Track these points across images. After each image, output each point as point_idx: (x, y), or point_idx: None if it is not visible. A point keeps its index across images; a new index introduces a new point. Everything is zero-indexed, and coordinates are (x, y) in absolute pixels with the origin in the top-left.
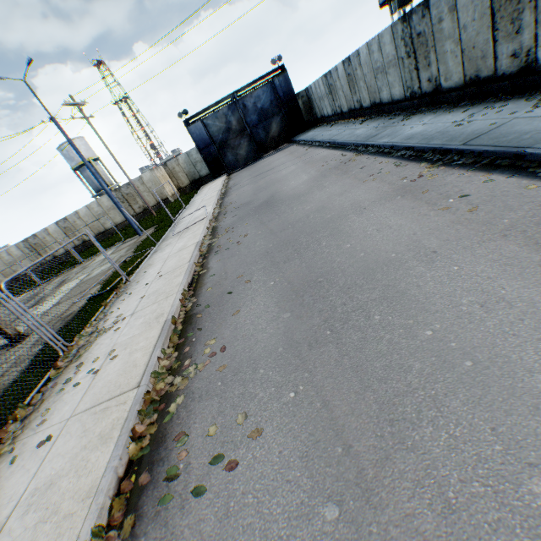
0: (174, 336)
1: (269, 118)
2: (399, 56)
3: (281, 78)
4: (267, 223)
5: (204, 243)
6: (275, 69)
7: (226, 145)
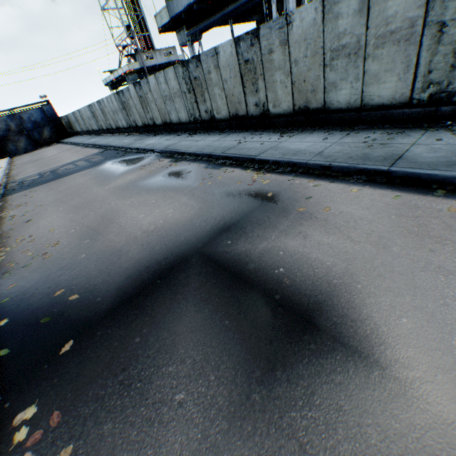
0: (5, 178)
1: (42, 127)
2: (92, 116)
3: (48, 106)
4: (37, 163)
5: (7, 171)
6: (43, 101)
7: (8, 139)
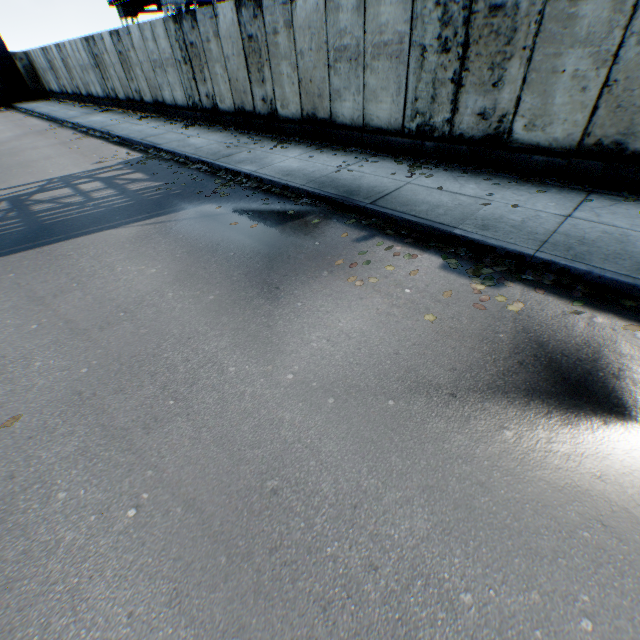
0: None
1: None
2: (92, 64)
3: None
4: None
5: None
6: None
7: None
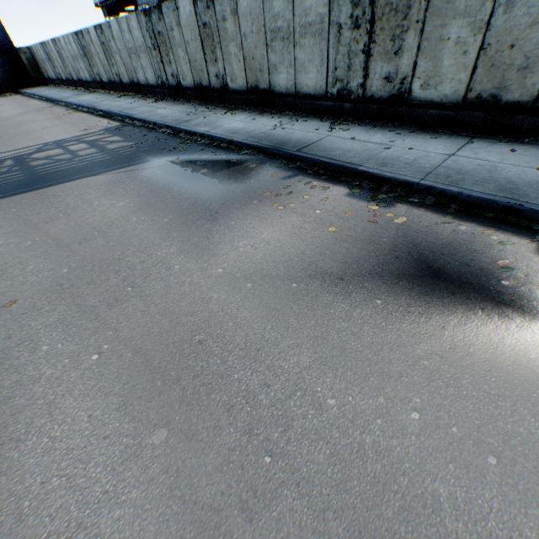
0: None
1: None
2: (81, 54)
3: None
4: None
5: None
6: None
7: None
